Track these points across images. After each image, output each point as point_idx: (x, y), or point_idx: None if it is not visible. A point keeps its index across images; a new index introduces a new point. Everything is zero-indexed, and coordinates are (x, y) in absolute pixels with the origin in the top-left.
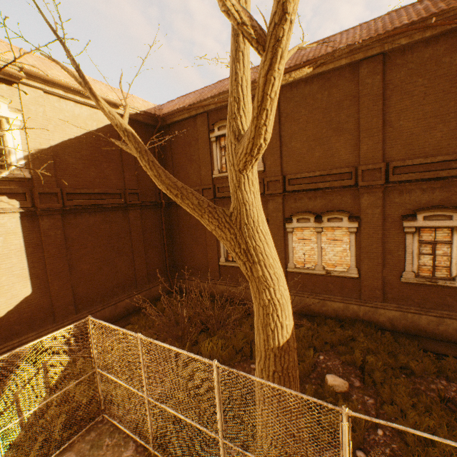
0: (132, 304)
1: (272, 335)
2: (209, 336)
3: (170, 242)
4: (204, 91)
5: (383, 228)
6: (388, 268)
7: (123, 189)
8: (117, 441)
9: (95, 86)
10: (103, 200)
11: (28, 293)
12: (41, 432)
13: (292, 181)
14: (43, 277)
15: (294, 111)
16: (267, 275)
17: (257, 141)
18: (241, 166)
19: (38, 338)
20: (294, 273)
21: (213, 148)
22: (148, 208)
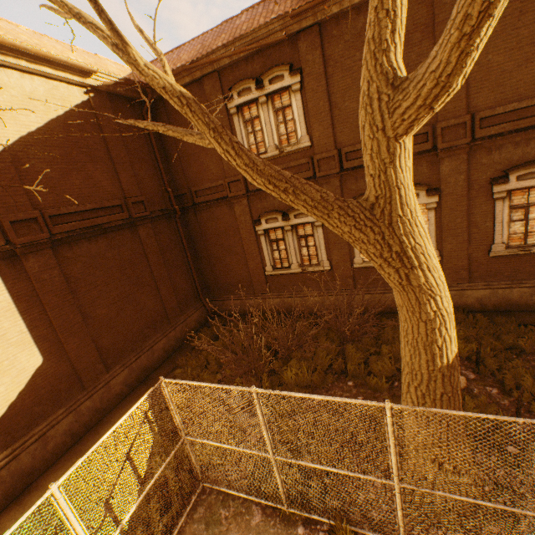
0: (170, 344)
1: (439, 354)
2: (285, 361)
3: (194, 258)
4: (206, 38)
5: (467, 198)
6: (474, 243)
7: (123, 198)
8: (235, 510)
9: (43, 42)
10: (101, 218)
11: (39, 362)
12: (136, 527)
13: (350, 154)
14: (51, 337)
15: (345, 56)
16: (431, 282)
17: (453, 79)
18: (401, 129)
19: (70, 415)
20: (362, 269)
21: (235, 123)
22: (159, 219)
